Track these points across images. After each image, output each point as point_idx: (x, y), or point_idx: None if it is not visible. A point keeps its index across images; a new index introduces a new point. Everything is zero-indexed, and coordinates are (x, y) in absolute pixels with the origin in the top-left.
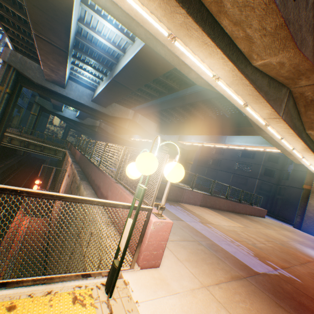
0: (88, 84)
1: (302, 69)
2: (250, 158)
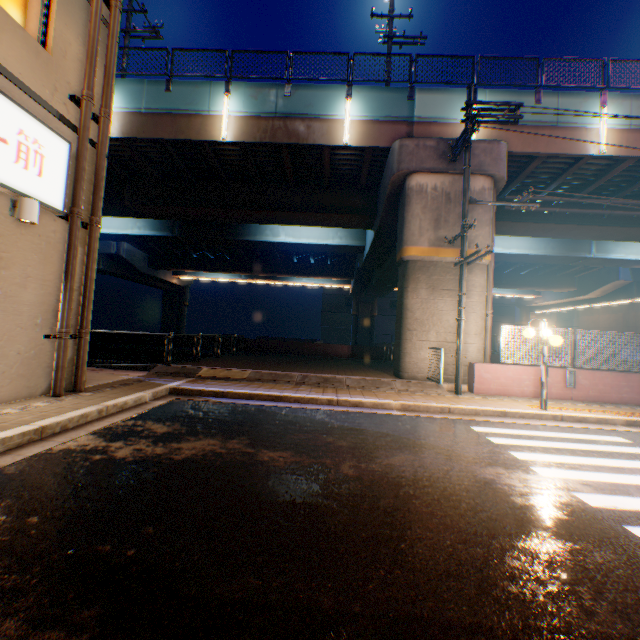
0: None
1: None
2: None
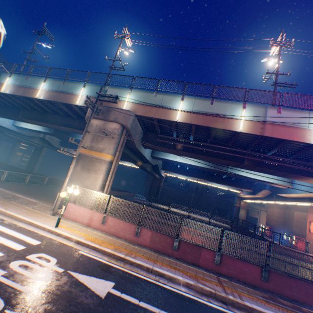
0: None
1: None
2: None
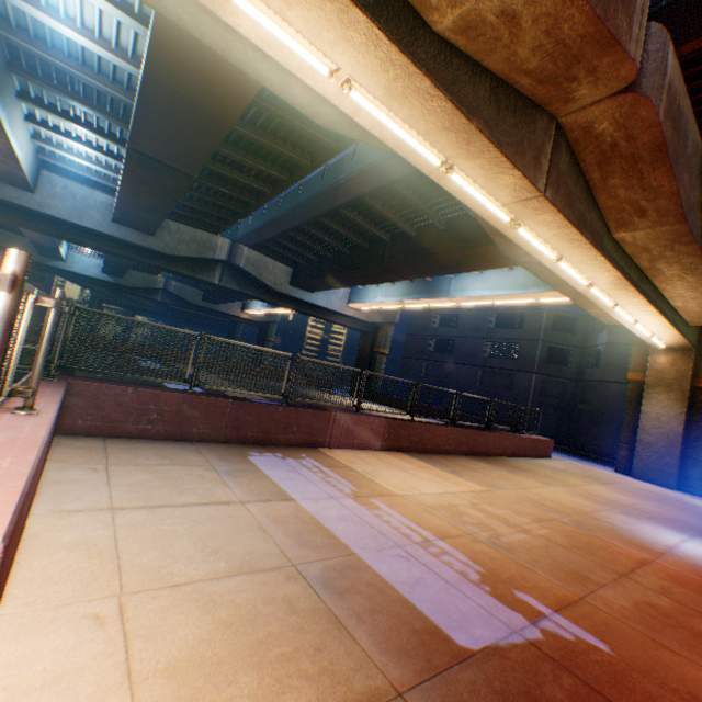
0: (94, 176)
1: (571, 39)
2: (515, 329)
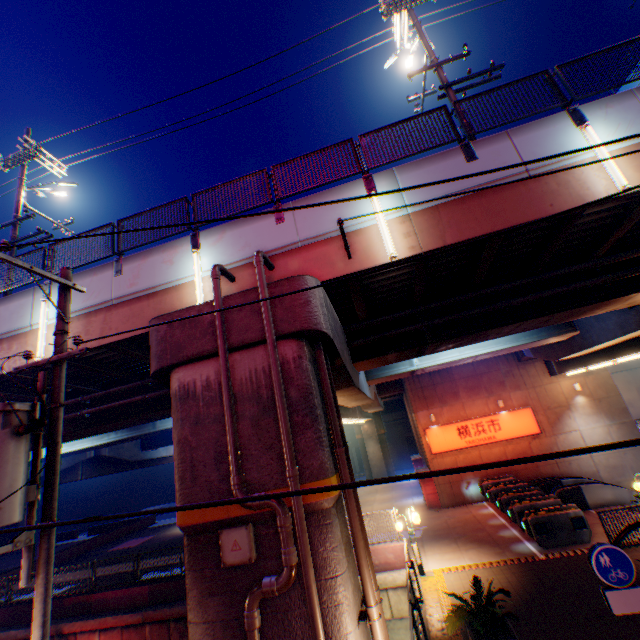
0: None
1: None
2: None
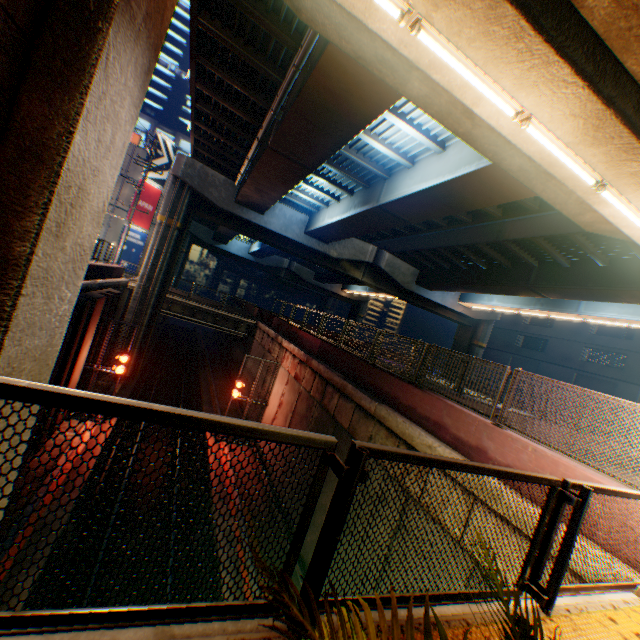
0: (304, 204)
1: None
2: (622, 339)
